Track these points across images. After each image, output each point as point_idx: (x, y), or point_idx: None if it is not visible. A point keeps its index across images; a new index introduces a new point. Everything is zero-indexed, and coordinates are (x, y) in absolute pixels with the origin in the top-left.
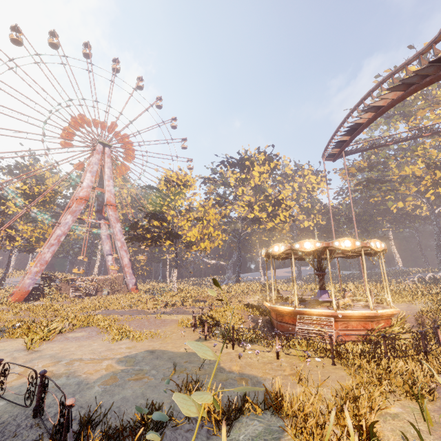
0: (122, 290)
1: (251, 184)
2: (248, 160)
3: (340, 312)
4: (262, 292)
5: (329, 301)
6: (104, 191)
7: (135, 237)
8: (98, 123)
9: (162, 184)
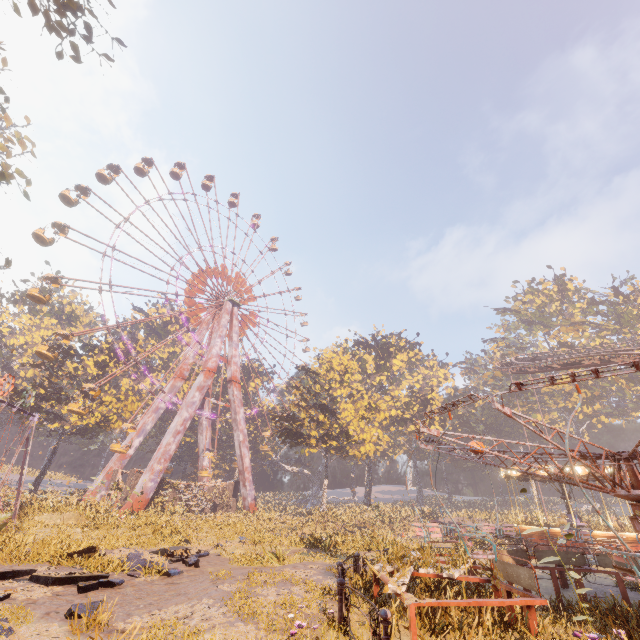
0: (232, 506)
1: (388, 373)
2: (392, 347)
3: (620, 534)
4: (426, 518)
5: (582, 526)
6: (227, 362)
7: (291, 432)
8: (222, 274)
9: (323, 368)
